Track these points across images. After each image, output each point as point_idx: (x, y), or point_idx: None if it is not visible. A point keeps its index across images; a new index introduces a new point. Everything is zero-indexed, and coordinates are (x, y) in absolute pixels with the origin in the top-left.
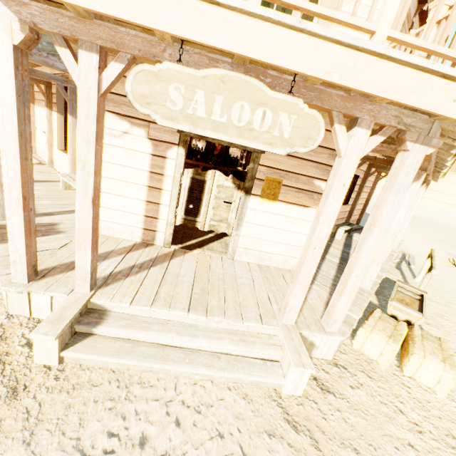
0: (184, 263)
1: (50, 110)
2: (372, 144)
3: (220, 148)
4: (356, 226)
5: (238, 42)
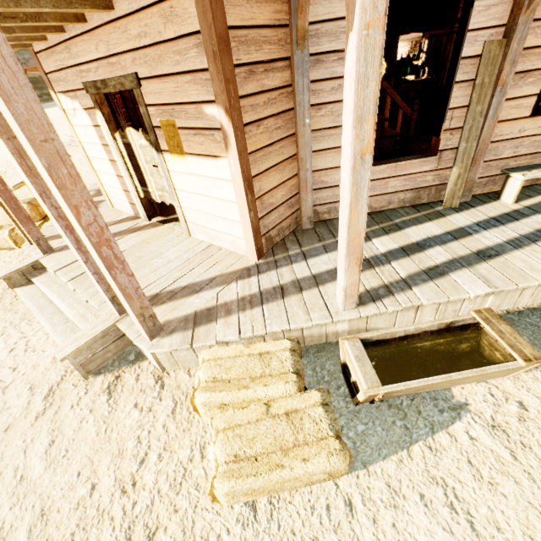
0: (136, 237)
1: None
2: None
3: None
4: None
5: None
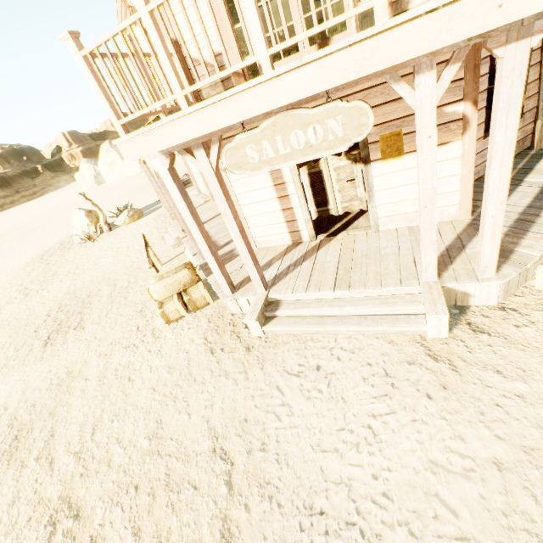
0: (329, 250)
1: None
2: (446, 79)
3: None
4: None
5: (268, 103)
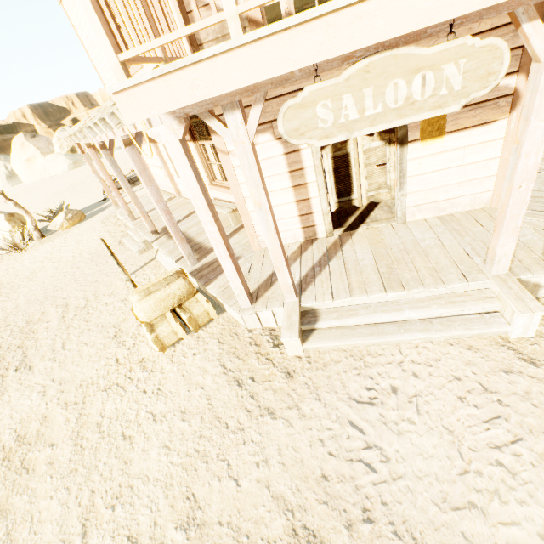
0: (356, 246)
1: (154, 143)
2: None
3: None
4: None
5: (379, 30)
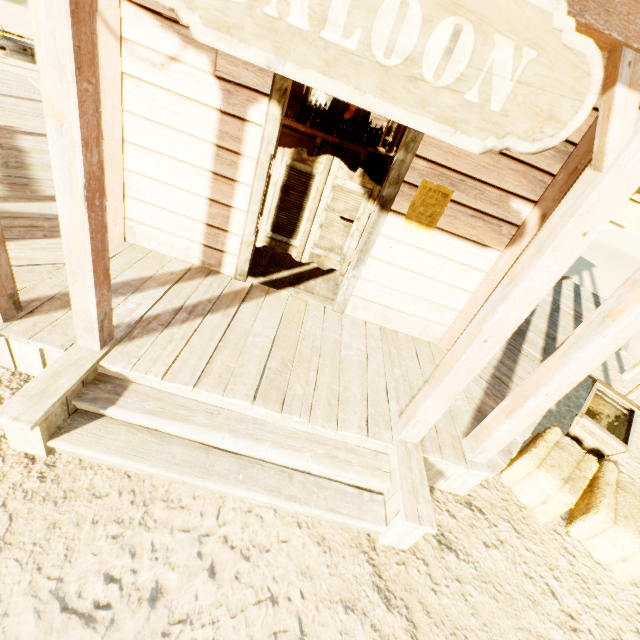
0: (263, 312)
1: None
2: None
3: (355, 109)
4: None
5: None
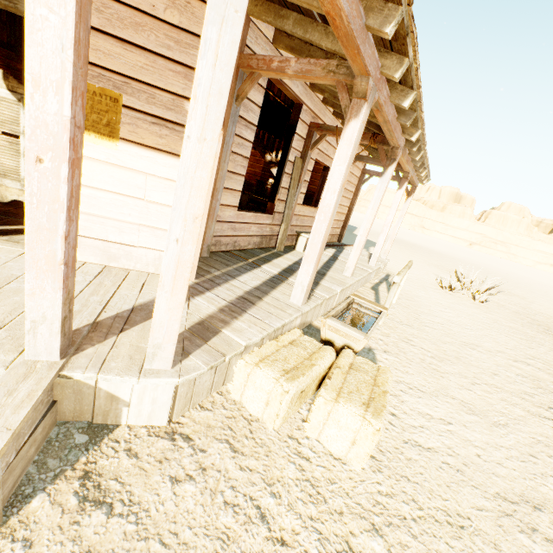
0: None
1: None
2: None
3: None
4: (336, 243)
5: None
